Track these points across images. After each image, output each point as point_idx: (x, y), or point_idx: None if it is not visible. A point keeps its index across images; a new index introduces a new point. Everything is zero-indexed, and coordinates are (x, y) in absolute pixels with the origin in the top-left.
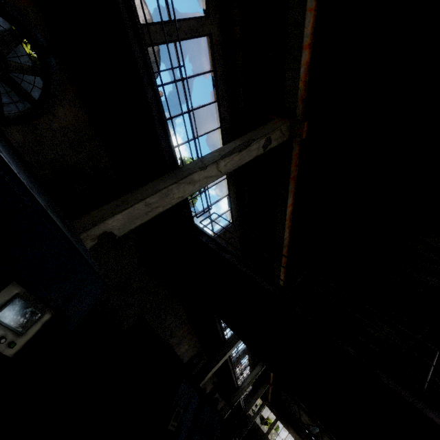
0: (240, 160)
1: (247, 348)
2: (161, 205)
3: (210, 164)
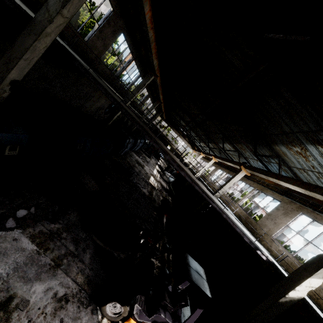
0: (81, 0)
1: (148, 95)
2: (34, 56)
3: (54, 17)
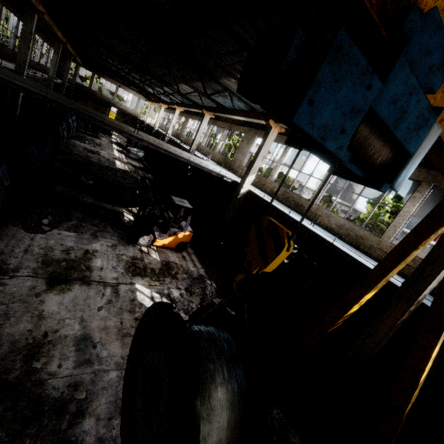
0: None
1: None
2: None
3: None
